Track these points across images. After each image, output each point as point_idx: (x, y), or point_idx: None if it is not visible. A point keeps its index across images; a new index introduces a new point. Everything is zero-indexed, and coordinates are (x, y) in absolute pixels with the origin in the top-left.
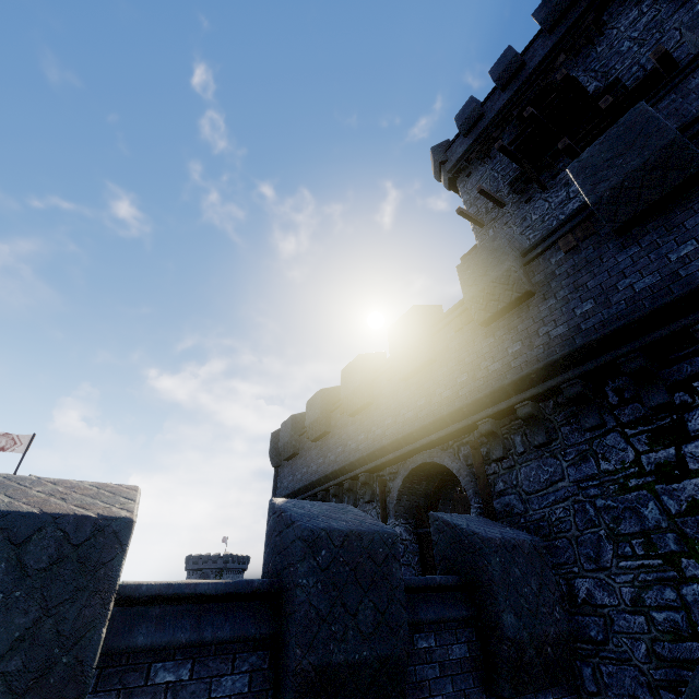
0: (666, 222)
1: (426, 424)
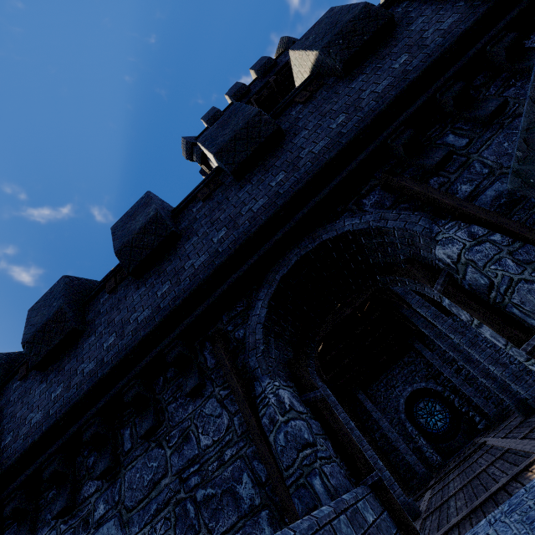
0: None
1: (302, 185)
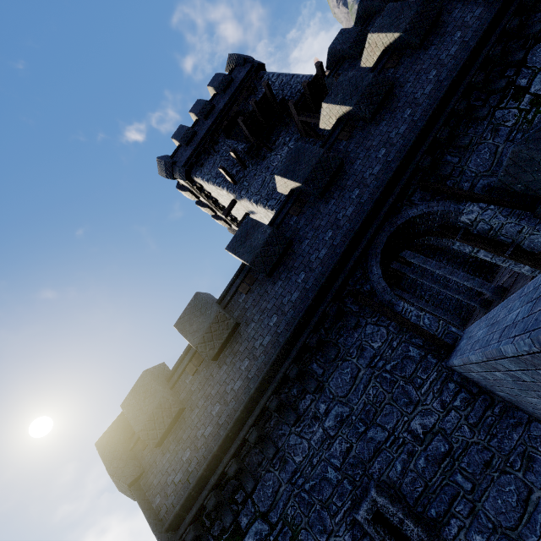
0: (438, 34)
1: (378, 196)
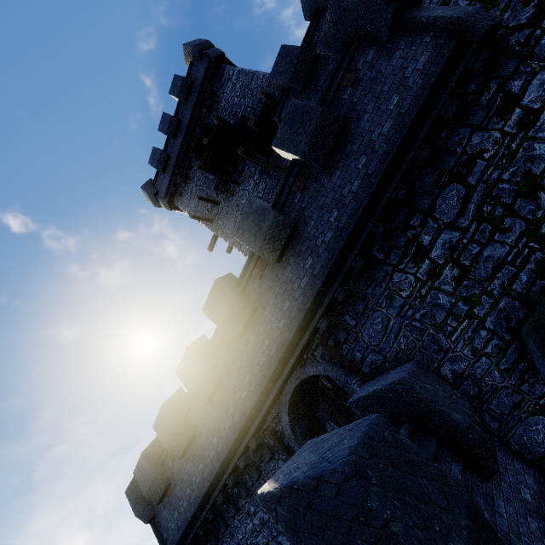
0: (344, 152)
1: (281, 355)
